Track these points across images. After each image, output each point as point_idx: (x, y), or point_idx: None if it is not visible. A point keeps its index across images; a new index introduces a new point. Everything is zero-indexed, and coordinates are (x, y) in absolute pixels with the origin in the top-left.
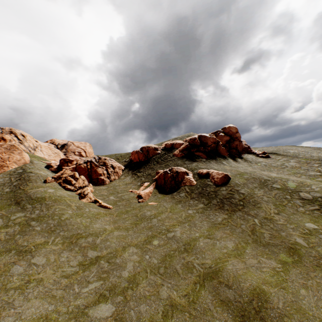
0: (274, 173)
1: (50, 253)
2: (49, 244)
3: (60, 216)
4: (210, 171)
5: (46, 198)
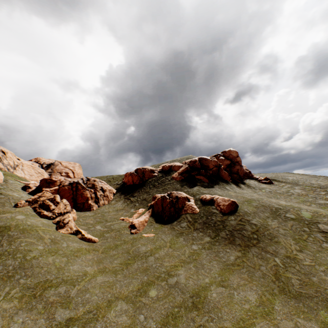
0: (282, 201)
1: None
2: None
3: (26, 253)
4: (214, 197)
5: (11, 229)
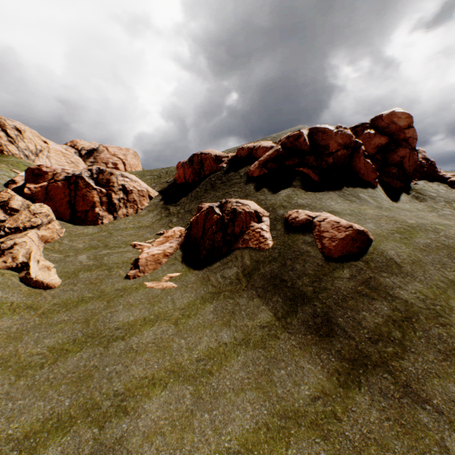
0: None
1: None
2: None
3: None
4: (316, 216)
5: None
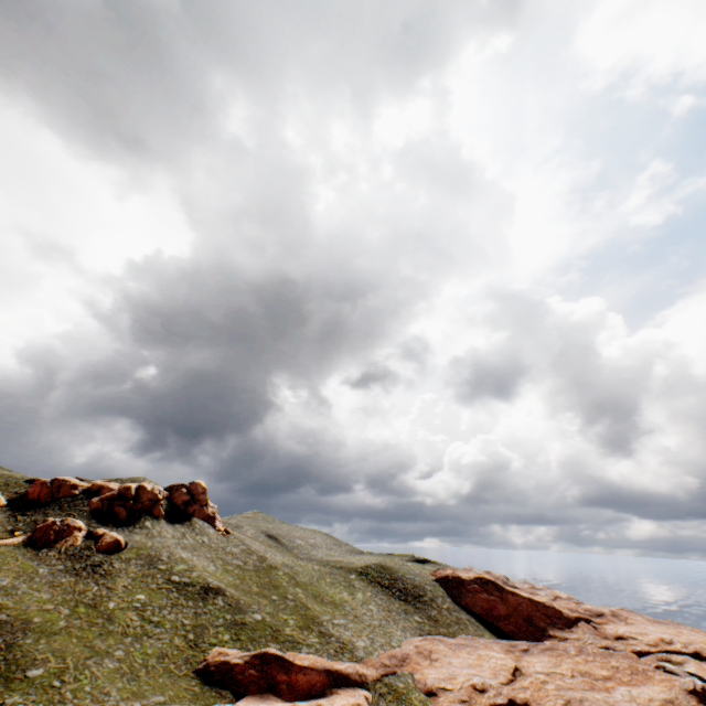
0: (191, 554)
1: None
2: None
3: None
4: (108, 532)
5: None
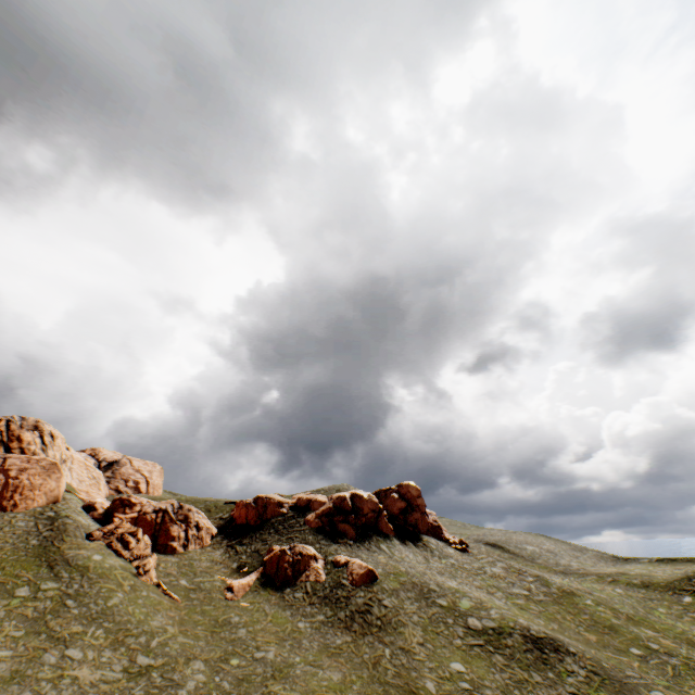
0: (455, 581)
1: (88, 647)
2: (88, 636)
3: (107, 597)
4: (351, 559)
5: (91, 566)
